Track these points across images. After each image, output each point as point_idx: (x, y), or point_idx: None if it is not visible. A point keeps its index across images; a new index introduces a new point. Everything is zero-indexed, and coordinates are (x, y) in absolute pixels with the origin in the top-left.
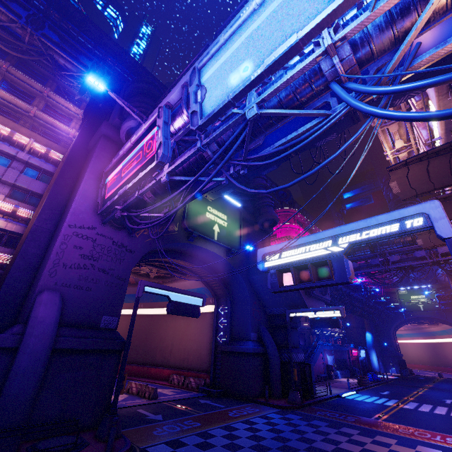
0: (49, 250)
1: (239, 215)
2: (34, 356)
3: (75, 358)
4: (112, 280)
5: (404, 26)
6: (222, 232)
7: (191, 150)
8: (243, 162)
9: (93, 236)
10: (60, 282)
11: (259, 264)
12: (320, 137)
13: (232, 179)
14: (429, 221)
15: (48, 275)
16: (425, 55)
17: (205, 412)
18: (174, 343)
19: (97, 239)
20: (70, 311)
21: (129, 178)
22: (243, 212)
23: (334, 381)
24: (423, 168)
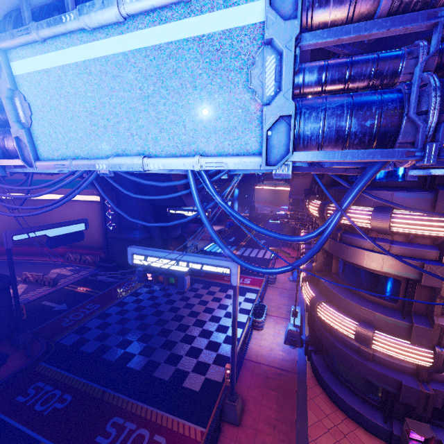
0: None
1: None
2: None
3: None
4: None
5: None
6: None
7: None
8: None
9: None
10: None
11: (129, 260)
12: None
13: (94, 182)
14: (230, 273)
15: None
16: None
17: (103, 291)
18: None
19: None
20: None
21: None
22: None
23: (204, 231)
24: None
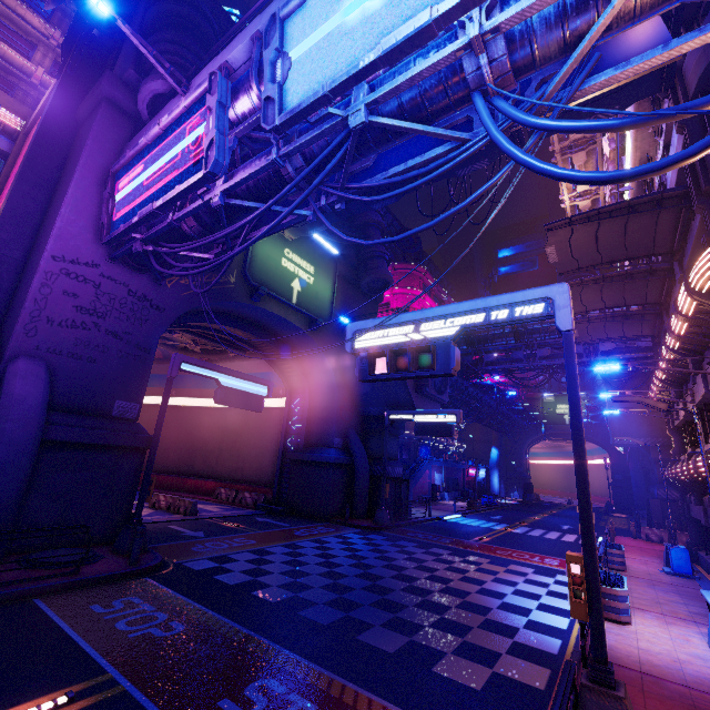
0: (21, 294)
1: (333, 267)
2: (14, 447)
3: (77, 454)
4: (129, 349)
5: (578, 28)
6: (305, 292)
7: (262, 159)
8: (340, 191)
9: (95, 278)
10: (44, 345)
11: (348, 344)
12: (465, 162)
13: (321, 216)
14: (552, 308)
15: (23, 333)
16: (601, 76)
17: (264, 531)
18: (224, 448)
19: (101, 283)
20: (65, 390)
21: (158, 190)
22: (340, 264)
23: (439, 503)
24: (591, 232)
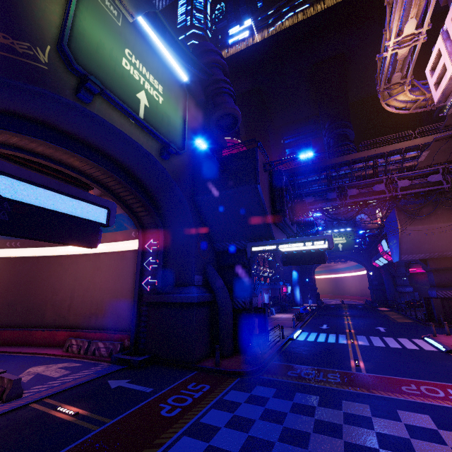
0: None
1: (183, 96)
2: None
3: None
4: None
5: None
6: (154, 111)
7: None
8: None
9: None
10: None
11: None
12: None
13: None
14: None
15: None
16: None
17: (115, 418)
18: (75, 295)
19: None
20: None
21: None
22: (189, 98)
23: (271, 318)
24: None
